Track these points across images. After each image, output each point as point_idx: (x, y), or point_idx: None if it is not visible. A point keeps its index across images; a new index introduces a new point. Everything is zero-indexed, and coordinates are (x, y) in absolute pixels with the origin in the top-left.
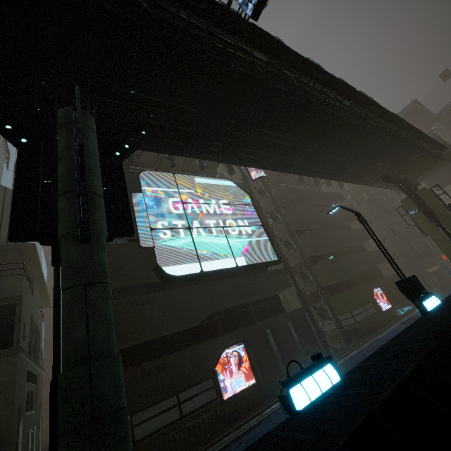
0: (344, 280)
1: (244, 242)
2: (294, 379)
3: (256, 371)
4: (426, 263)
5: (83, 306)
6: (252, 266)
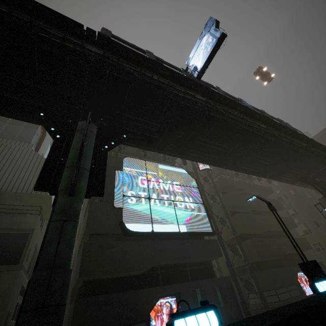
0: (270, 259)
1: (187, 214)
2: (180, 314)
3: None
4: None
5: (59, 233)
6: (191, 234)
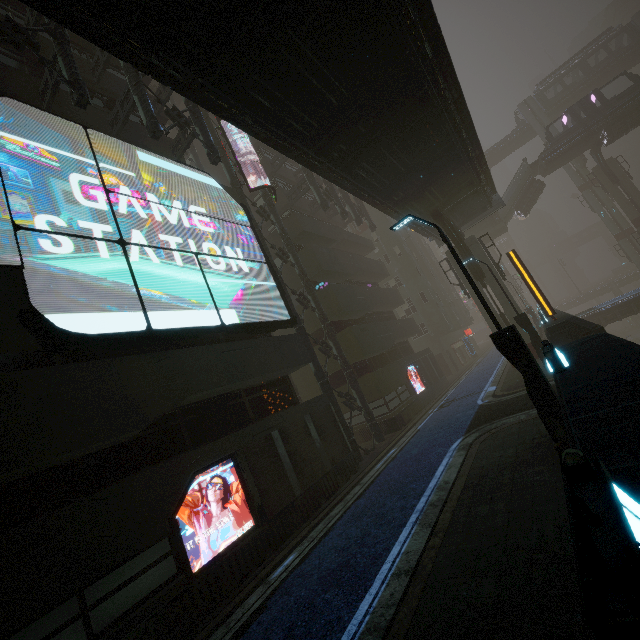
0: (373, 355)
1: (236, 286)
2: None
3: (256, 506)
4: (452, 339)
5: None
6: (250, 327)
